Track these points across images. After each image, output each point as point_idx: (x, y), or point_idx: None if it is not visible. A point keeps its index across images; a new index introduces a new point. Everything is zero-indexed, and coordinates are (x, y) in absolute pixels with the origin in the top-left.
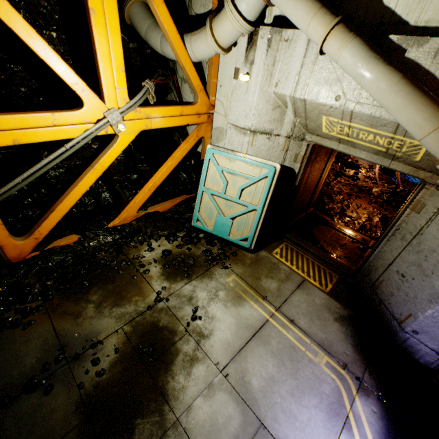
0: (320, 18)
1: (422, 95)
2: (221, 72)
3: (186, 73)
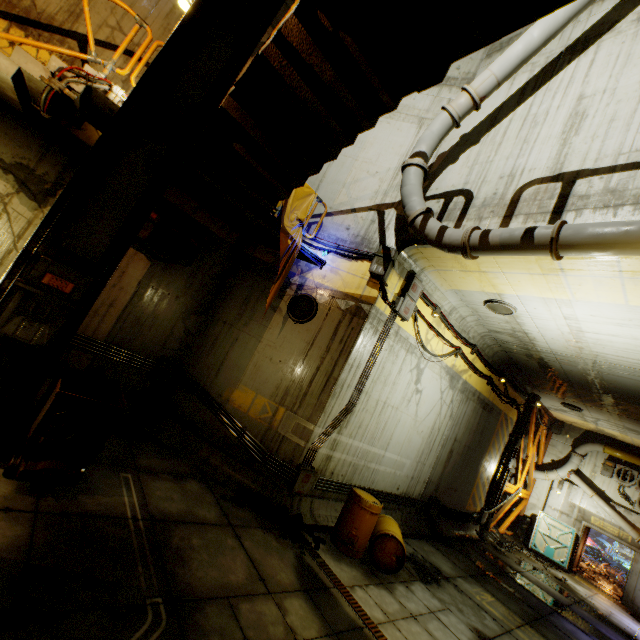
0: (589, 490)
1: (624, 520)
2: (537, 482)
3: (530, 480)
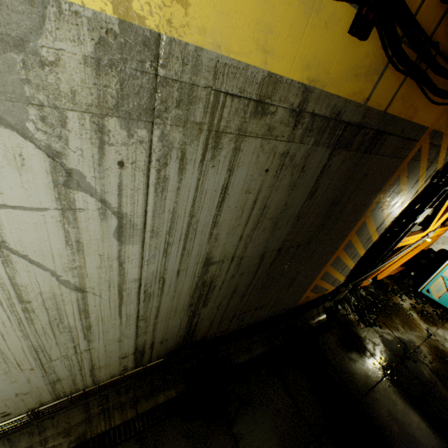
0: None
1: None
2: None
3: None
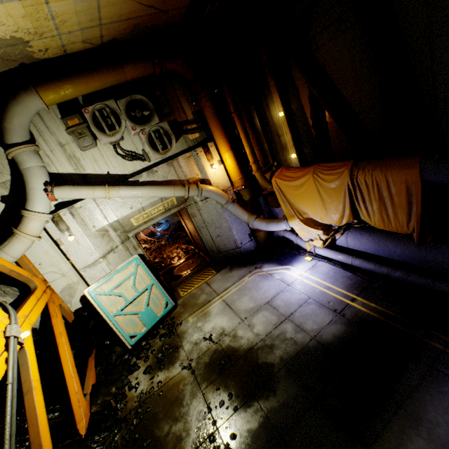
0: (98, 189)
1: (160, 186)
2: (32, 257)
3: (15, 273)
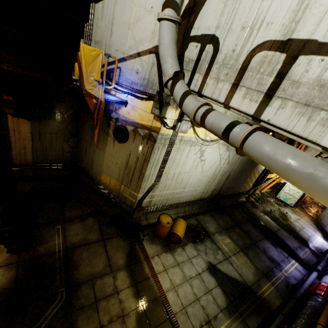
0: None
1: None
2: None
3: None
